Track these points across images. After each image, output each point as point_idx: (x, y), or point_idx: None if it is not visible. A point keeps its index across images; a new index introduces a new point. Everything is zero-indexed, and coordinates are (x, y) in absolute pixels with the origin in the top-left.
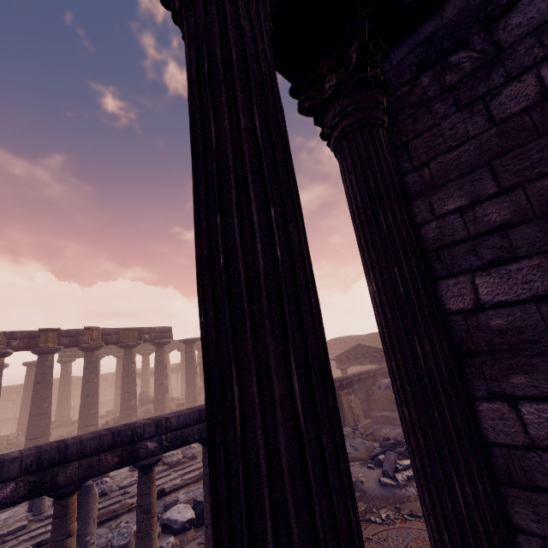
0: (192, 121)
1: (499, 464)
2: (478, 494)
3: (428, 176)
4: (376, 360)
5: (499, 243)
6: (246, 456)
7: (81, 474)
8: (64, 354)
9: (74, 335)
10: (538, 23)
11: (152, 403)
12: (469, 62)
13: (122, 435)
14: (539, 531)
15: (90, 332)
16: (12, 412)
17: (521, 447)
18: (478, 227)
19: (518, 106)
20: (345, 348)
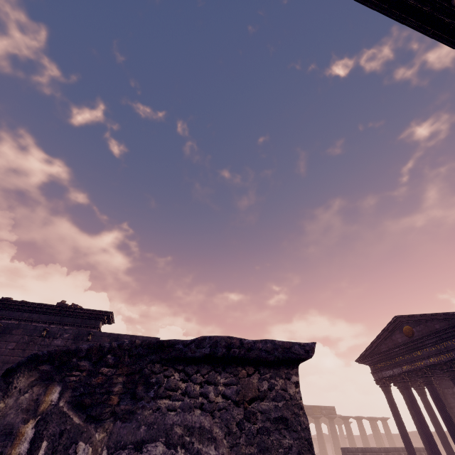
0: (426, 409)
1: None
2: None
3: (451, 405)
4: None
5: None
6: (440, 434)
7: None
8: None
9: None
10: None
11: None
12: (451, 391)
13: (395, 449)
14: None
15: None
16: None
17: None
18: None
19: None
20: None
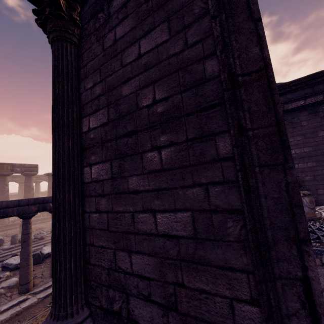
0: None
1: (85, 190)
2: (65, 197)
3: (86, 71)
4: None
5: (97, 103)
6: None
7: None
8: None
9: None
10: (118, 7)
11: None
12: (102, 19)
13: None
14: (89, 211)
15: None
16: None
17: (90, 182)
18: (93, 96)
19: (109, 44)
20: None
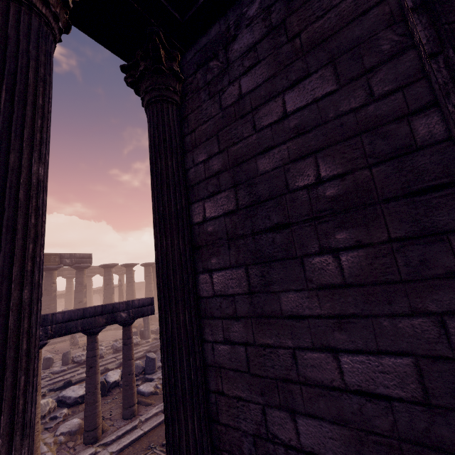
0: None
1: (202, 308)
2: (179, 321)
3: (194, 139)
4: None
5: (216, 182)
6: None
7: None
8: None
9: None
10: (243, 51)
11: None
12: (217, 68)
13: None
14: (212, 339)
15: None
16: None
17: (211, 297)
18: (209, 172)
19: (231, 101)
20: None
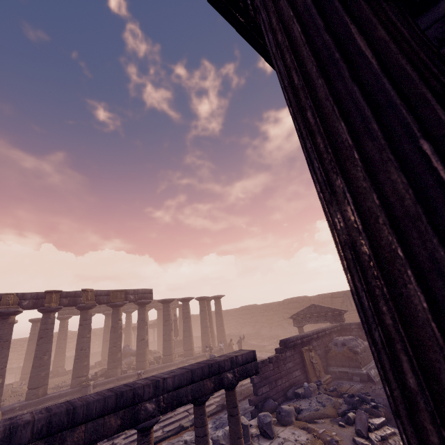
0: (310, 47)
1: None
2: None
3: None
4: (329, 319)
5: None
6: None
7: (87, 438)
8: (63, 311)
9: (73, 296)
10: None
11: (134, 356)
12: None
13: (124, 396)
14: None
15: (86, 293)
16: (17, 362)
17: None
18: None
19: None
20: (298, 308)
